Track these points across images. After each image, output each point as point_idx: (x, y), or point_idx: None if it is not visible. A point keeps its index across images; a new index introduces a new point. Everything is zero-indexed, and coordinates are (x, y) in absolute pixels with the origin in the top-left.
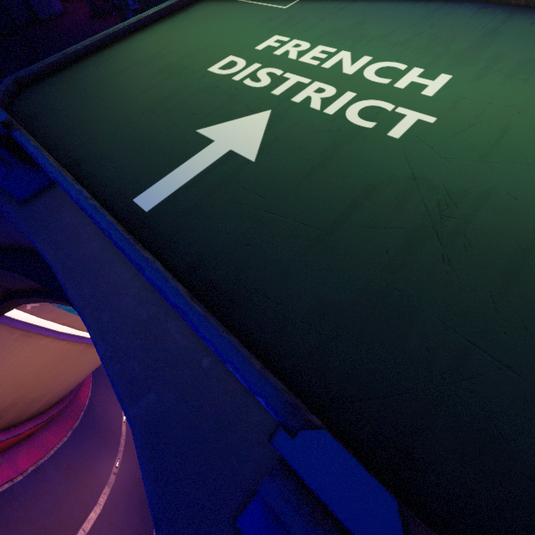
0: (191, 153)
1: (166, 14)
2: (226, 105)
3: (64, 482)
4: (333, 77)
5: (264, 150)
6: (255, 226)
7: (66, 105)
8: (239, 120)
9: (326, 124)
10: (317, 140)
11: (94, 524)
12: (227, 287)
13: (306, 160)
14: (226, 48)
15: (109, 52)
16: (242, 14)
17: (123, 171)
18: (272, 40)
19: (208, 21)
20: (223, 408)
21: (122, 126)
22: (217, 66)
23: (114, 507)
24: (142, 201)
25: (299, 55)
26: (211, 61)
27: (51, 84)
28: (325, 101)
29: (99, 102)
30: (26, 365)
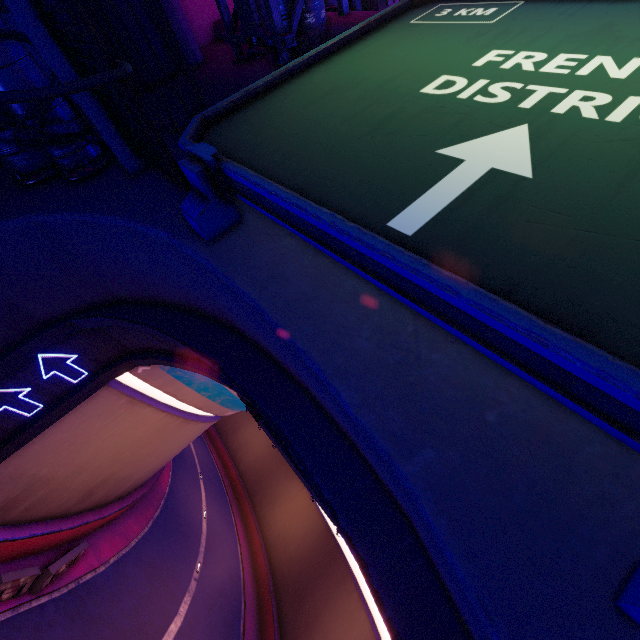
0: (439, 174)
1: (343, 45)
2: (463, 124)
3: (145, 581)
4: (600, 83)
5: (540, 165)
6: (570, 246)
7: (262, 139)
8: (488, 137)
9: (617, 133)
10: (612, 151)
11: (174, 638)
12: (565, 315)
13: (608, 173)
14: (433, 69)
15: (290, 86)
16: (437, 35)
17: (360, 197)
18: (492, 55)
19: (397, 46)
20: (535, 473)
21: (338, 153)
22: (431, 87)
23: (195, 621)
24: (399, 225)
25: (537, 66)
26: (421, 83)
27: (237, 121)
28: (602, 109)
29: (299, 133)
30: (125, 437)
